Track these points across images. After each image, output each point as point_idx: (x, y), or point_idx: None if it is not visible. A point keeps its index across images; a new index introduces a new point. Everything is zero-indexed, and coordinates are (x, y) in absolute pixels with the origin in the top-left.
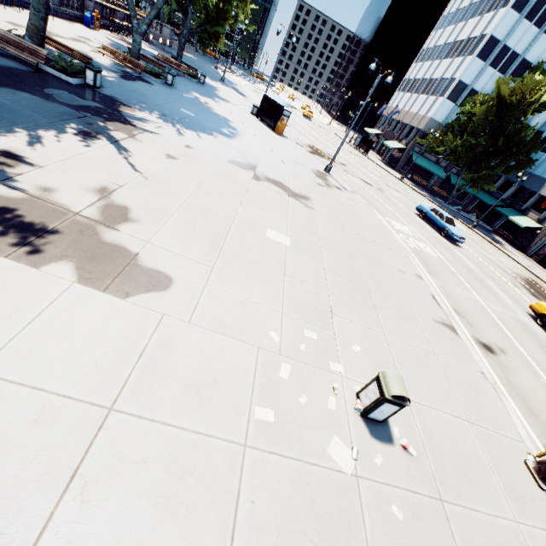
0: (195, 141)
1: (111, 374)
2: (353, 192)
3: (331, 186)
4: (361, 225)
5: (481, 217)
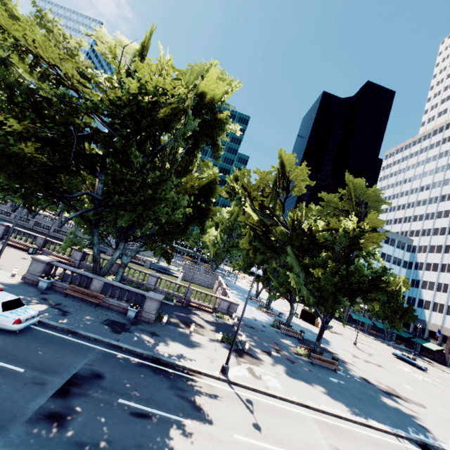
0: (337, 350)
1: (447, 422)
2: (374, 354)
3: (369, 354)
4: (403, 373)
5: (414, 349)
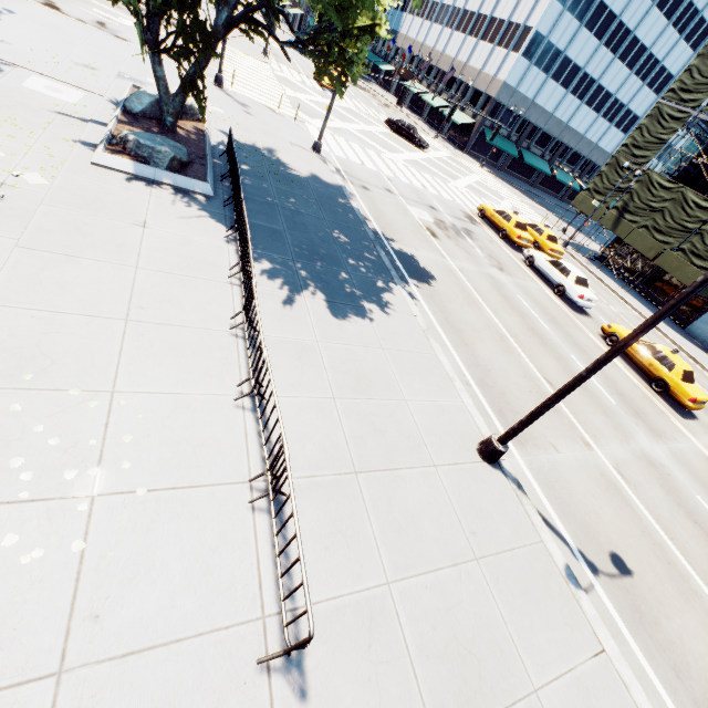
0: None
1: None
2: None
3: None
4: None
5: None
